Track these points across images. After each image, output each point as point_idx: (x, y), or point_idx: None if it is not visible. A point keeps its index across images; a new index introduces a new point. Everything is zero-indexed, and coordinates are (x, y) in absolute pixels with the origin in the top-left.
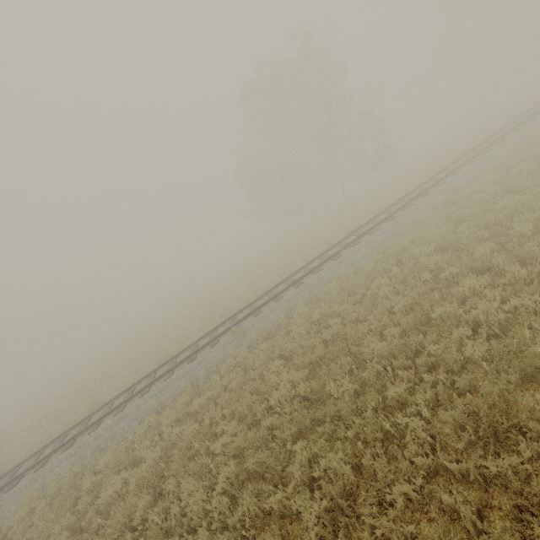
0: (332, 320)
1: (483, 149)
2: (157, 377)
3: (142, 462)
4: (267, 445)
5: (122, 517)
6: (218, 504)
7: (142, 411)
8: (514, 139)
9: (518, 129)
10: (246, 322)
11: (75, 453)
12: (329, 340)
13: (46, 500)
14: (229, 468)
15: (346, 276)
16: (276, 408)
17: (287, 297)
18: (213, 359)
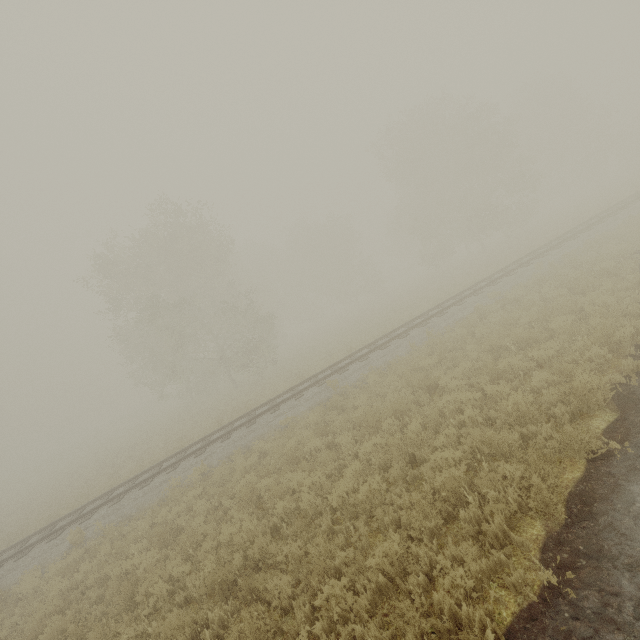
0: None
1: (204, 446)
2: None
3: None
4: None
5: None
6: None
7: None
8: (223, 448)
9: (249, 425)
10: None
11: None
12: None
13: None
14: None
15: None
16: None
17: None
18: None
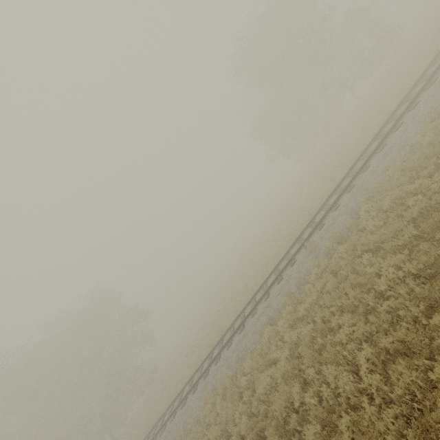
0: (410, 199)
1: None
2: (258, 300)
3: (276, 363)
4: (394, 327)
5: (283, 402)
6: (371, 381)
7: (258, 326)
8: None
9: None
10: (314, 237)
11: (224, 364)
12: (415, 219)
13: (219, 397)
14: (365, 351)
15: (402, 159)
16: (387, 293)
17: (344, 203)
18: (298, 273)
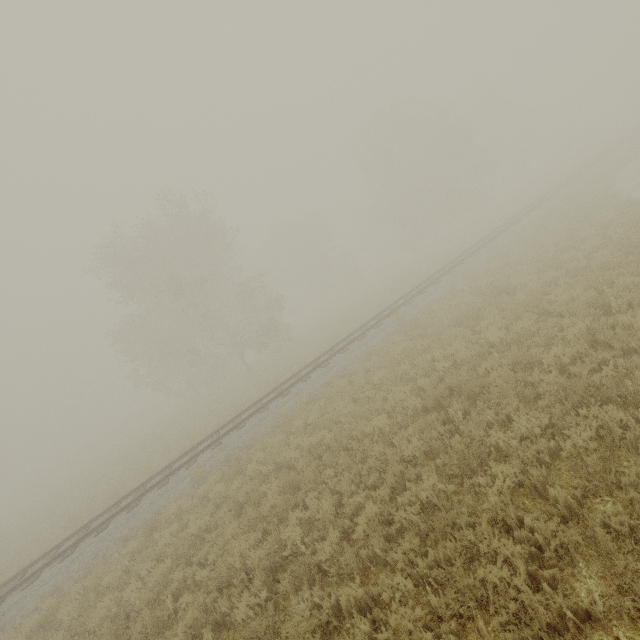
0: None
1: (287, 389)
2: None
3: None
4: None
5: None
6: None
7: None
8: (310, 384)
9: (326, 364)
10: None
11: None
12: None
13: None
14: None
15: None
16: None
17: None
18: None
